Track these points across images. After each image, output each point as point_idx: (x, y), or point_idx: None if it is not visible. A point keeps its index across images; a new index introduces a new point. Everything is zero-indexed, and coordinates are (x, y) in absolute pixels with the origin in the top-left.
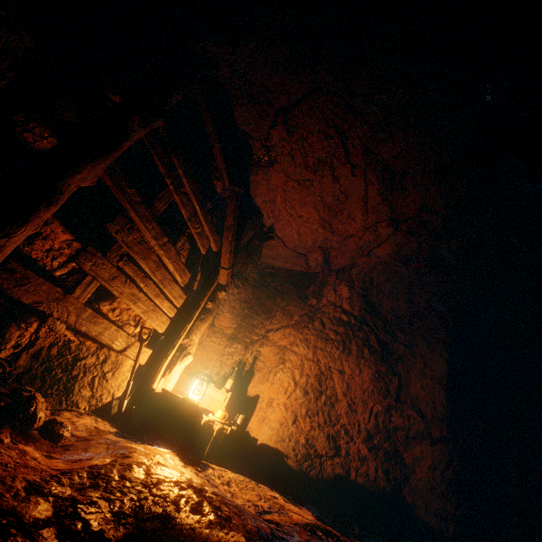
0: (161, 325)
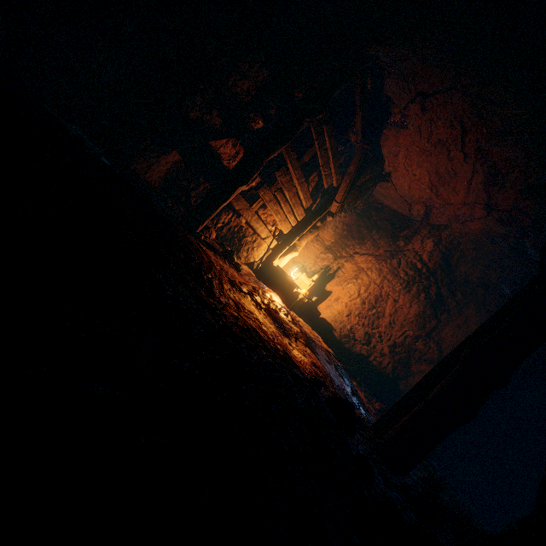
0: (286, 229)
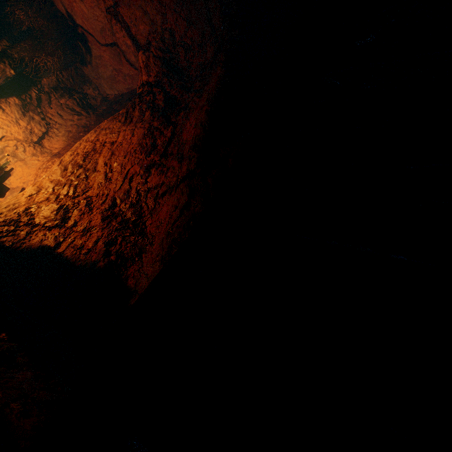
0: None
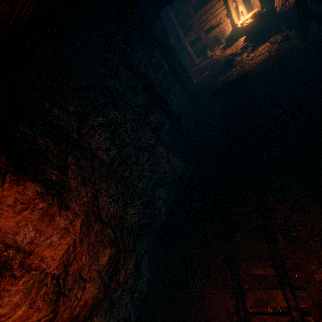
0: (223, 14)
